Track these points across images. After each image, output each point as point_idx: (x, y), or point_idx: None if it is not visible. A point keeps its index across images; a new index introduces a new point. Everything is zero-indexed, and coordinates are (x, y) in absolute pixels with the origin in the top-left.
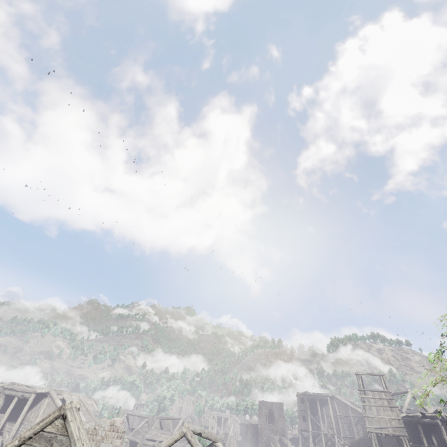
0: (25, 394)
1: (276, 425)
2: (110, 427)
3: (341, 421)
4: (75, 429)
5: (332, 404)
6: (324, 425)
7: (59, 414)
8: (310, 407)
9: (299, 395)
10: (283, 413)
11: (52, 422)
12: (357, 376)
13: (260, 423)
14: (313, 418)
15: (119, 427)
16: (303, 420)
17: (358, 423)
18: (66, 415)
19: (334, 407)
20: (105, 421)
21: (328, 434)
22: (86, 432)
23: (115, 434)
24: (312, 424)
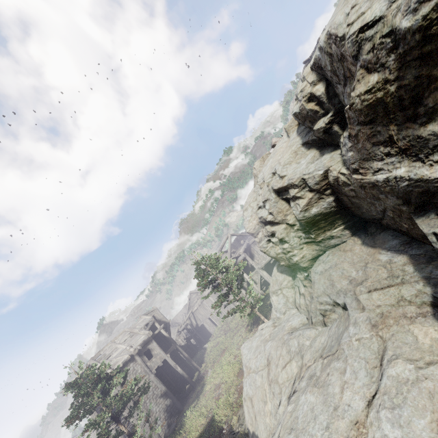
0: None
1: None
2: None
3: None
4: None
5: None
6: None
7: None
8: None
9: None
10: None
11: None
12: None
13: None
14: None
15: None
16: None
17: None
18: None
19: None
20: None
21: None
22: None
23: None
24: None
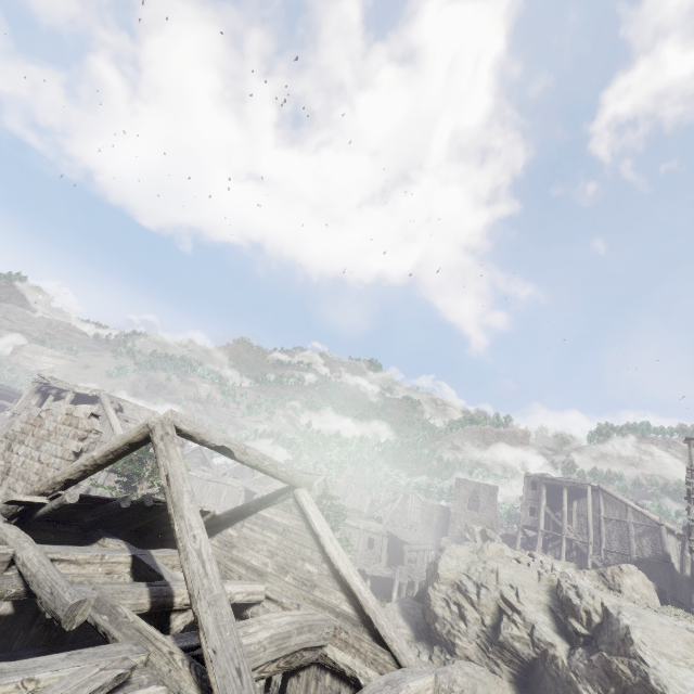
0: (61, 392)
1: (480, 514)
2: (65, 417)
3: (608, 527)
4: None
5: (595, 498)
6: (569, 527)
7: None
8: (547, 498)
9: (529, 477)
10: (495, 501)
11: None
12: (691, 442)
13: (454, 507)
14: (550, 512)
15: (82, 420)
16: (530, 514)
17: (644, 536)
18: None
19: (596, 504)
20: (58, 406)
21: (576, 541)
22: (26, 421)
23: (72, 430)
24: (546, 522)
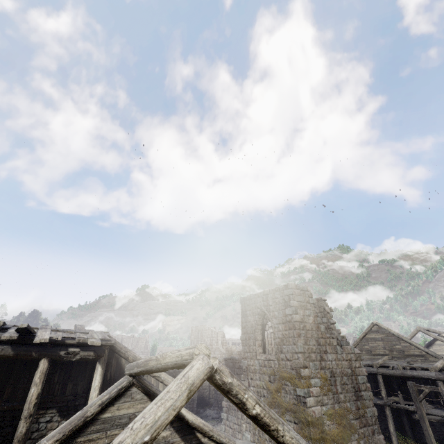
0: None
1: None
2: None
3: None
4: (384, 327)
5: None
6: None
7: (373, 324)
8: None
9: None
10: None
11: (372, 327)
12: None
13: None
14: None
15: None
16: None
17: None
18: (376, 324)
19: None
20: None
21: None
22: None
23: None
24: None
